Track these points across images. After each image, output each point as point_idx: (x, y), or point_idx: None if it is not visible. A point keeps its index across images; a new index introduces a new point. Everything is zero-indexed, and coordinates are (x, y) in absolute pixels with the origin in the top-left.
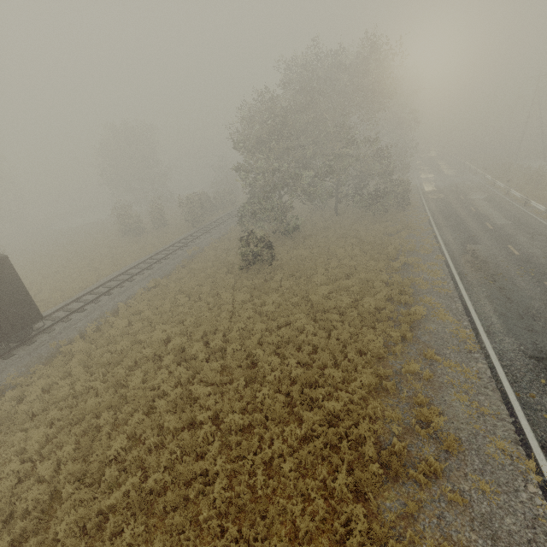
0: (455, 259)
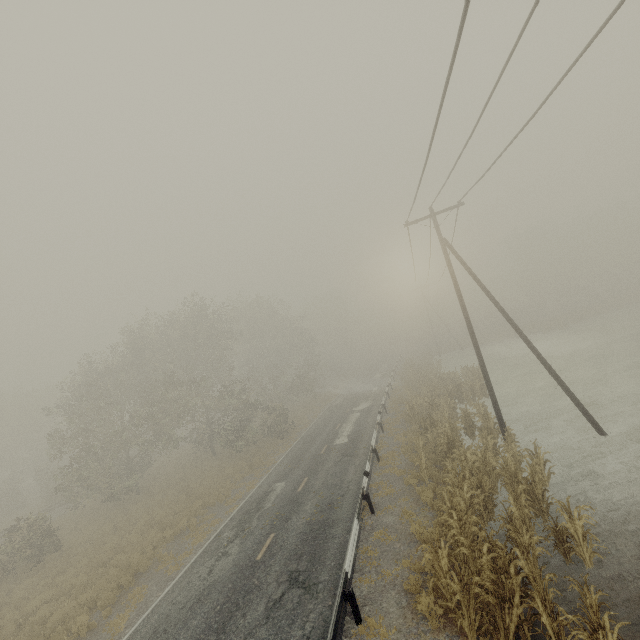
0: (240, 509)
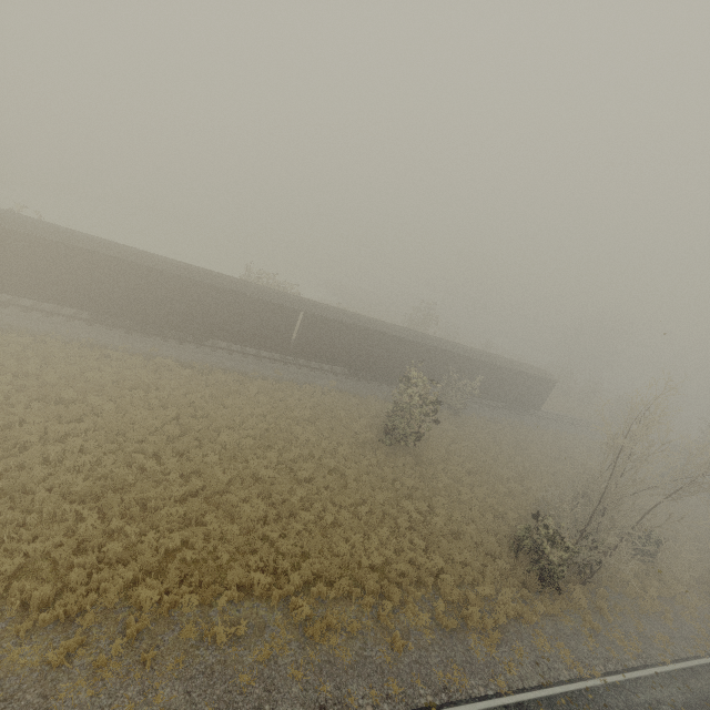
0: None
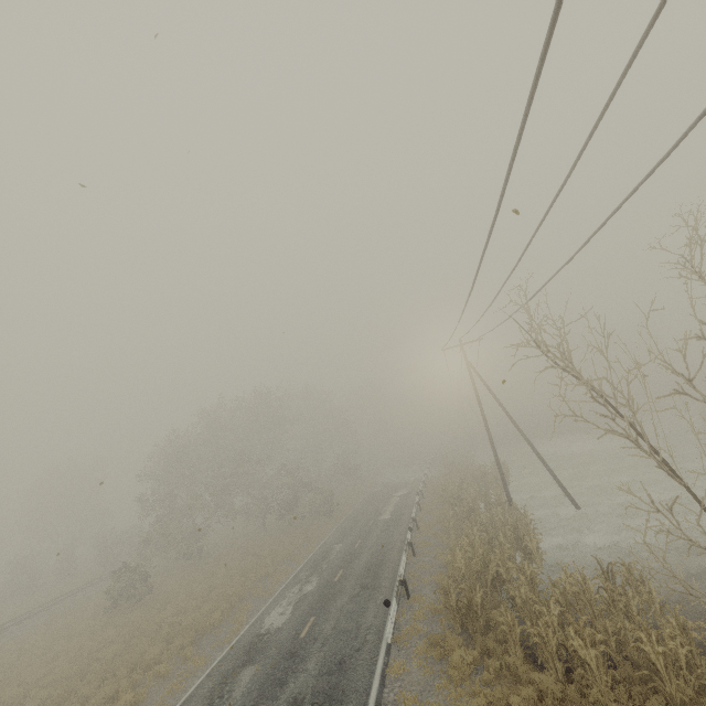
0: (309, 561)
